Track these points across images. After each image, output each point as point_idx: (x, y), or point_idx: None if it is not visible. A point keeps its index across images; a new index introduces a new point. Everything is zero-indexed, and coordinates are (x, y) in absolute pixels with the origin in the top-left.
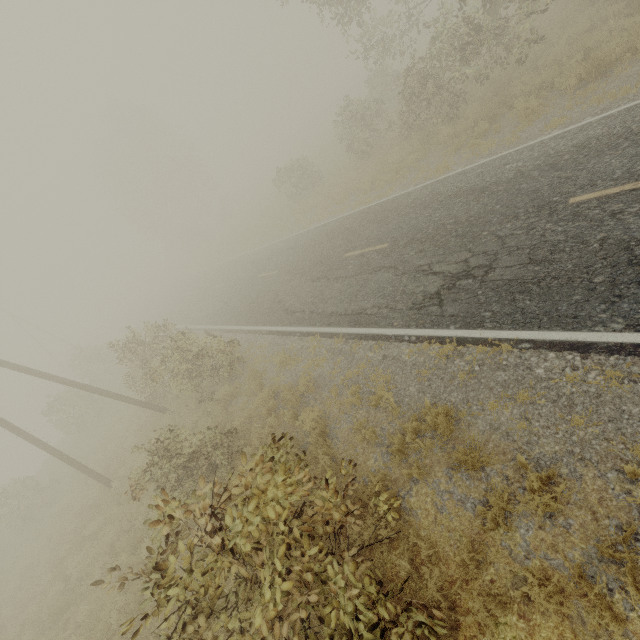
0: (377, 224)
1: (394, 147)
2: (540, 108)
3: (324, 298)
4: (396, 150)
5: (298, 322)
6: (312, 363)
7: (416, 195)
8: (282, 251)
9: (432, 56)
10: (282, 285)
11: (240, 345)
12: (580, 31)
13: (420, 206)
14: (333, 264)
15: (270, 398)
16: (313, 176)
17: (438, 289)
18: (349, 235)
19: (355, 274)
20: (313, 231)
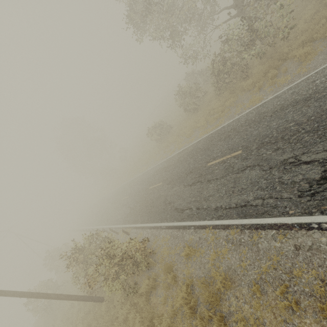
0: (224, 141)
1: (213, 101)
2: (313, 50)
3: (204, 196)
4: (214, 102)
5: (189, 217)
6: (216, 255)
7: (245, 118)
8: (160, 170)
9: (226, 50)
10: (167, 191)
11: (149, 241)
12: (309, 16)
13: (253, 123)
14: (201, 172)
15: (188, 294)
16: (167, 128)
17: (322, 175)
18: (205, 152)
19: (223, 175)
20: (177, 155)
